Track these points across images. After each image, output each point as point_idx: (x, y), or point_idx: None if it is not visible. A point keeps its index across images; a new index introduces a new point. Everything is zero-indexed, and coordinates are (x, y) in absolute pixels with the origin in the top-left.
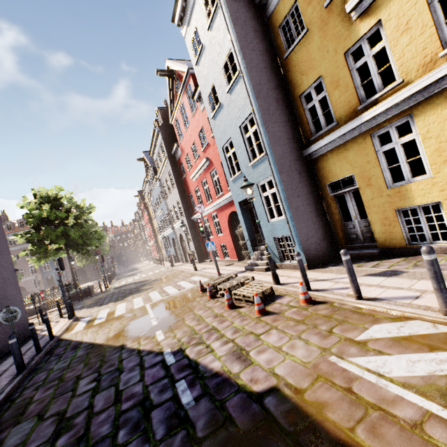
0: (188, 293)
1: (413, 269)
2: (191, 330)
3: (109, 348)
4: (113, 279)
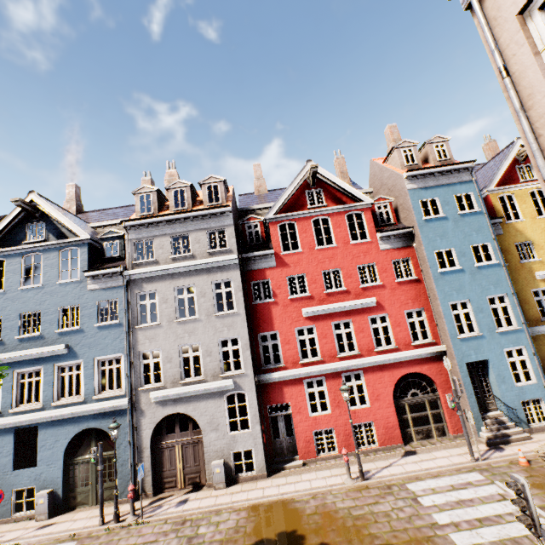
0: None
1: None
2: None
3: None
4: None
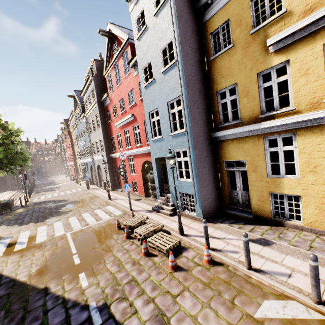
0: (105, 227)
1: (279, 241)
2: (113, 277)
3: (32, 291)
4: (33, 191)
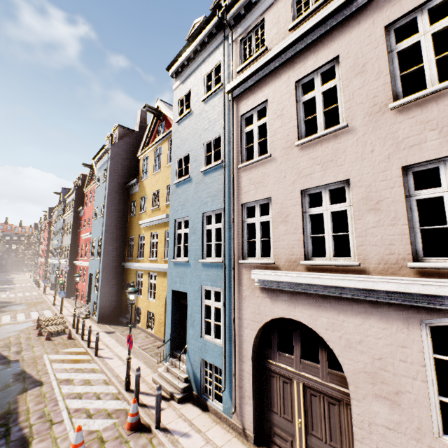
0: (29, 322)
1: (119, 332)
2: (10, 342)
3: None
4: None
